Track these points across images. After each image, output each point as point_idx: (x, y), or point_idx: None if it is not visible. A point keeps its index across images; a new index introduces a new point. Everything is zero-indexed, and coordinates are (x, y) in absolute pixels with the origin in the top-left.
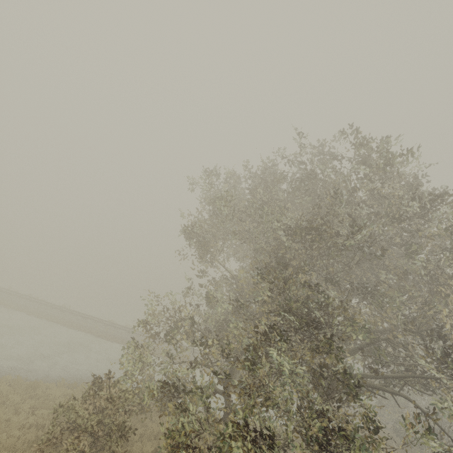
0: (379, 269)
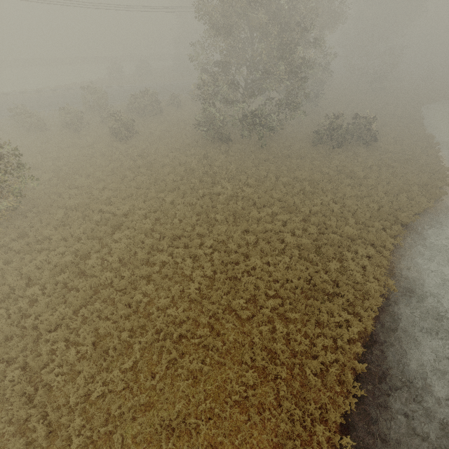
0: None
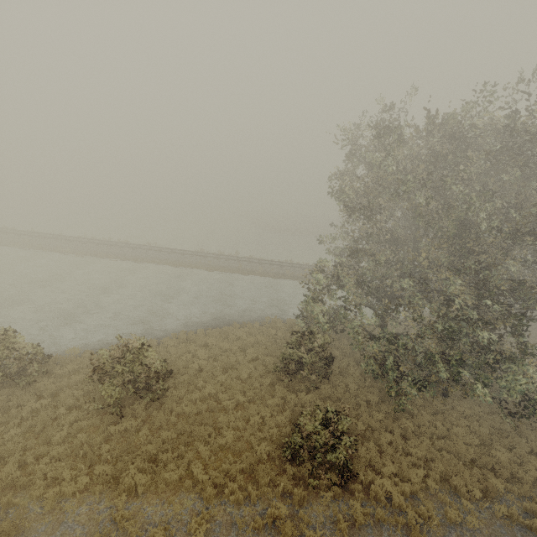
0: None
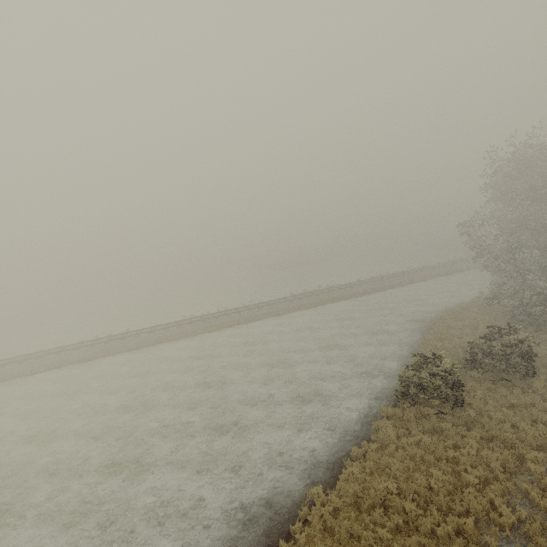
0: None
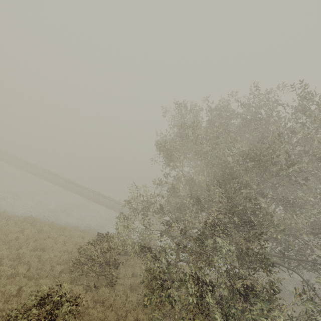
0: (296, 189)
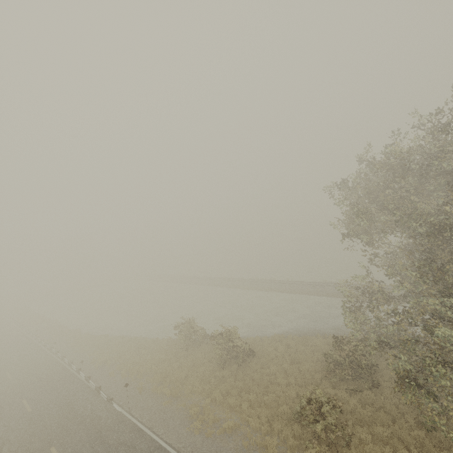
0: None
